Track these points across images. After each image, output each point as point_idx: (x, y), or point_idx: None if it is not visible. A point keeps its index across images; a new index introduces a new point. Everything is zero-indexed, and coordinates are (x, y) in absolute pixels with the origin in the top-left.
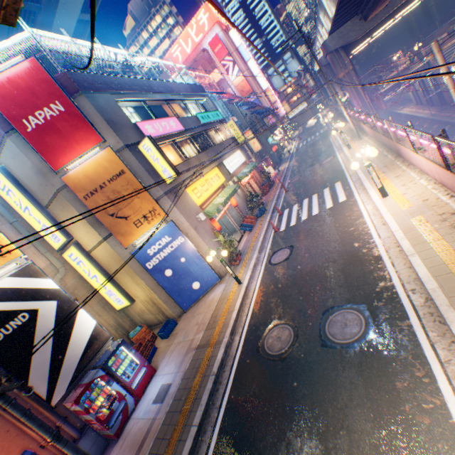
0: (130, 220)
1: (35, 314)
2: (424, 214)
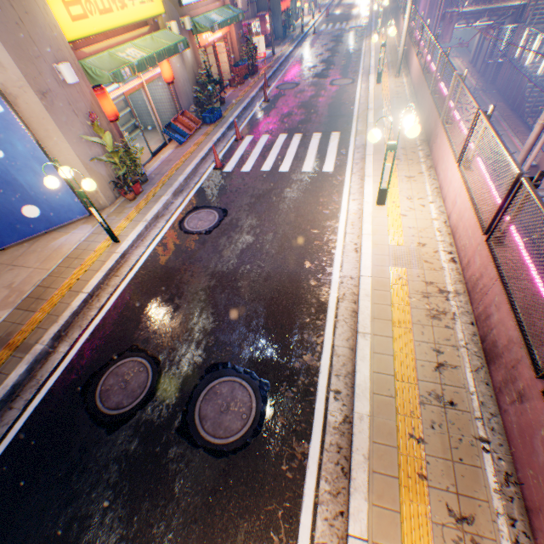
0: None
1: None
2: (411, 270)
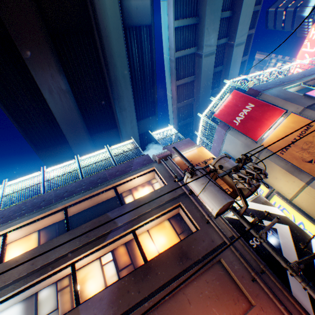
0: None
1: (274, 232)
2: None
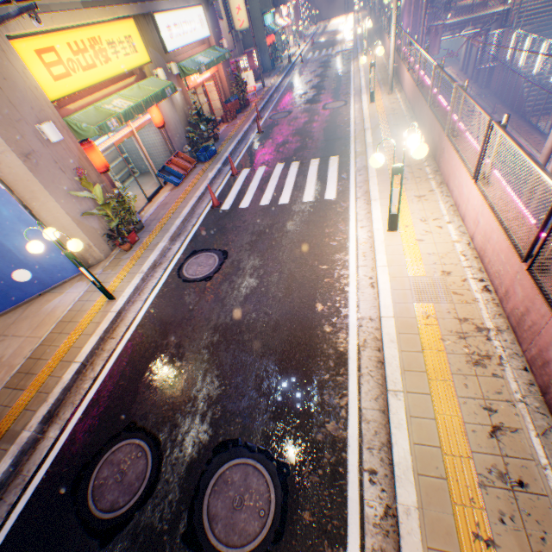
0: None
1: None
2: (438, 305)
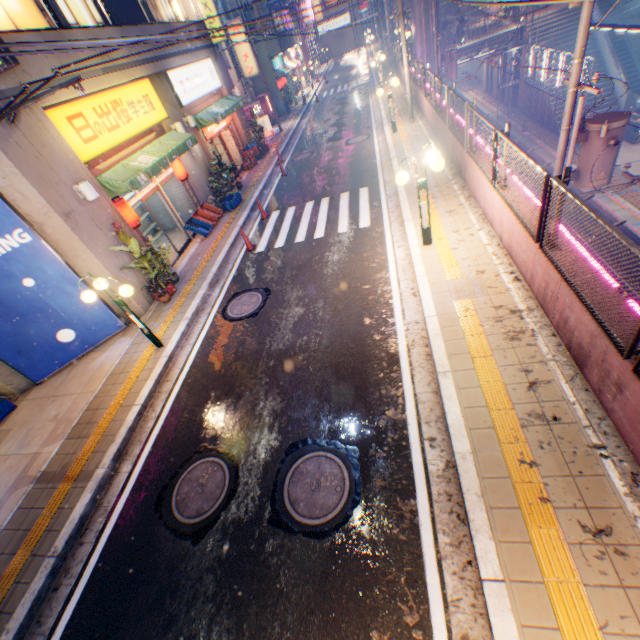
0: None
1: None
2: (476, 299)
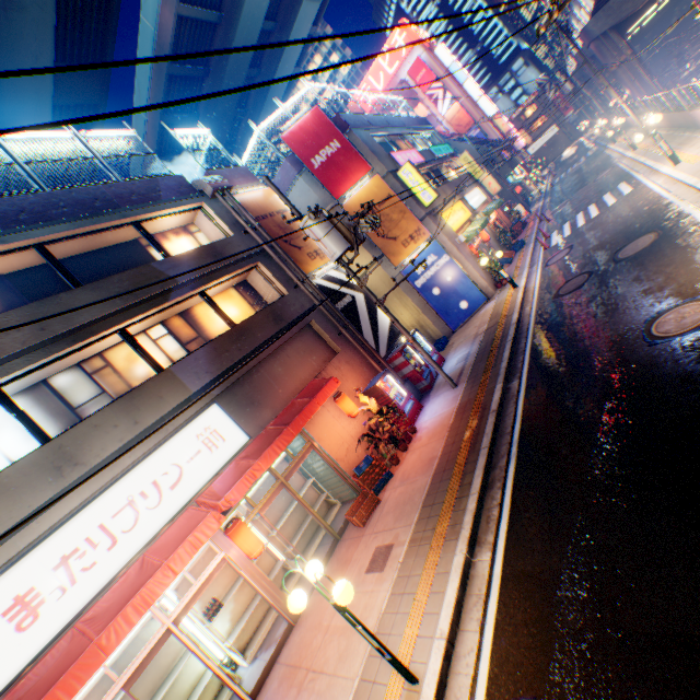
0: (398, 242)
1: (354, 299)
2: None
